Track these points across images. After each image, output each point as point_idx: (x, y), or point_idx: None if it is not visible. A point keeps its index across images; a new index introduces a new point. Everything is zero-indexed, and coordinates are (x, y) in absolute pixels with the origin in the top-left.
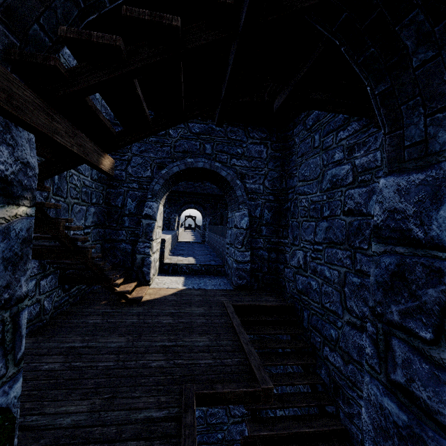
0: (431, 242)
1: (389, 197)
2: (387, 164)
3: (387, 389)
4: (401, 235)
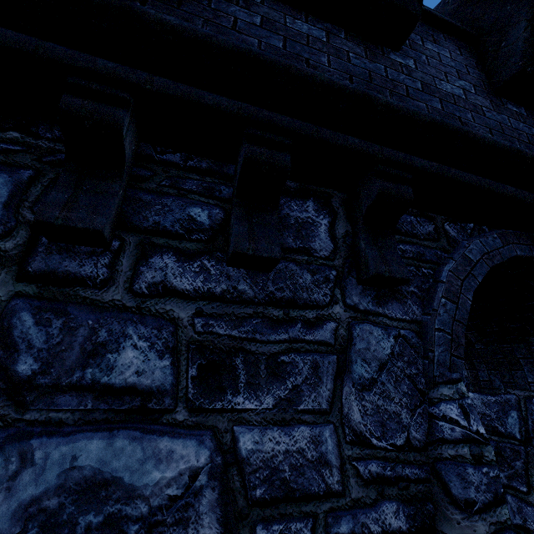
0: (509, 435)
1: (479, 405)
2: (472, 385)
3: (514, 531)
4: (493, 429)
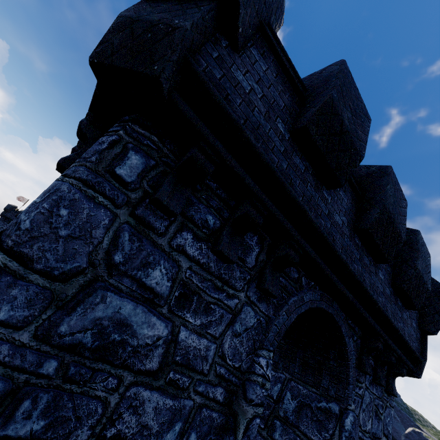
0: (271, 396)
1: None
2: None
3: None
4: None
